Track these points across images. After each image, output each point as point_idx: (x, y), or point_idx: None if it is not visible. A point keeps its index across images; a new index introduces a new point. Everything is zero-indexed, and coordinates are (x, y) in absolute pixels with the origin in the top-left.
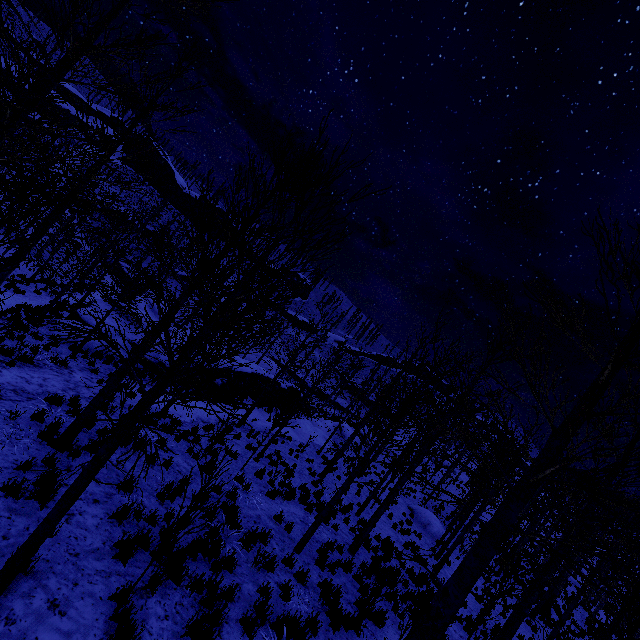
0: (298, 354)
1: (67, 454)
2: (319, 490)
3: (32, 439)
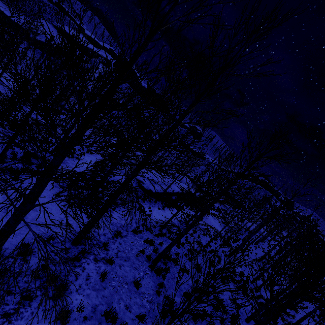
0: (201, 176)
1: (160, 276)
2: (234, 270)
3: (148, 269)
